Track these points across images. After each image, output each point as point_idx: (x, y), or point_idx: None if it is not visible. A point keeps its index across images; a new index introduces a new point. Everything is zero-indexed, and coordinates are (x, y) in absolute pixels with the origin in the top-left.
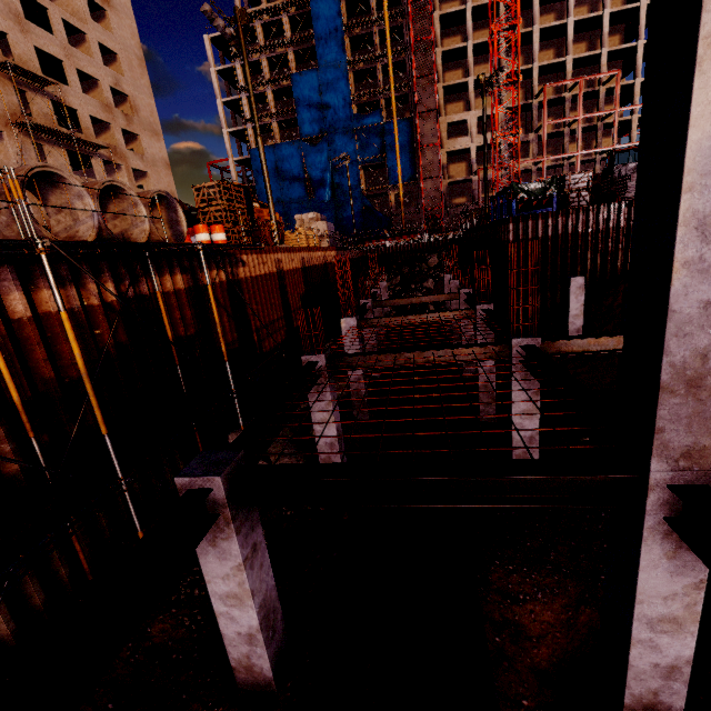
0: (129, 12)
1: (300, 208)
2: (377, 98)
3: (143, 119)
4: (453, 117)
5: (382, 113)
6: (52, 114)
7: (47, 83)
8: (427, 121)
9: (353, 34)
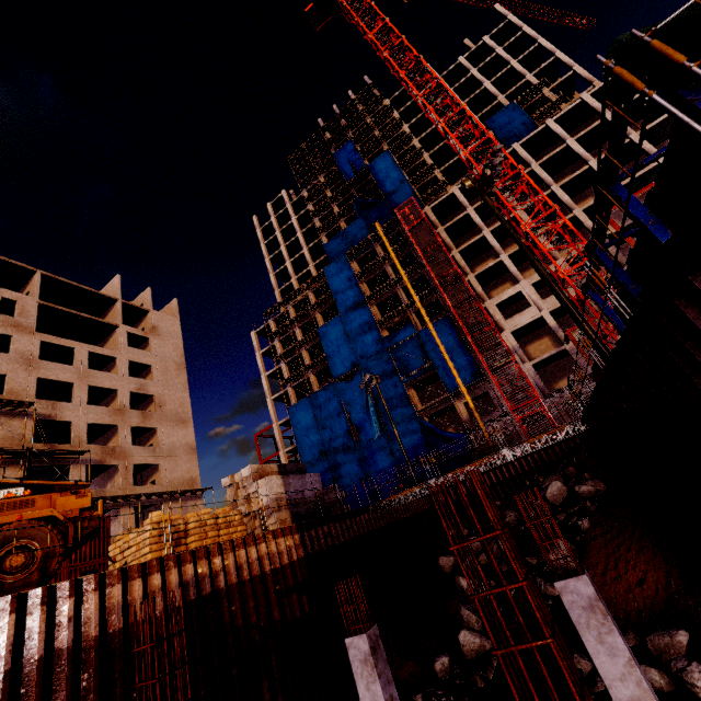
0: (177, 335)
1: (347, 455)
2: (406, 315)
3: (169, 411)
4: (501, 296)
5: (413, 324)
6: (28, 433)
7: (28, 405)
8: (466, 310)
9: (369, 278)
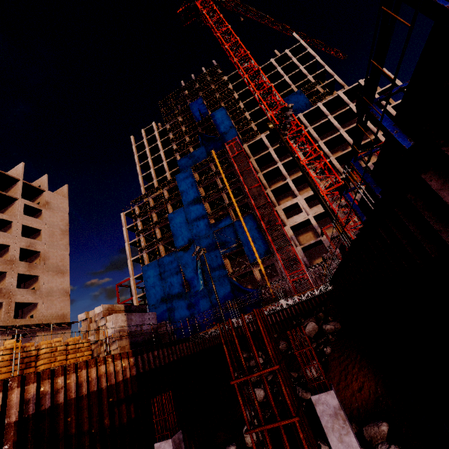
0: (64, 210)
1: (180, 301)
2: (227, 211)
3: (51, 264)
4: (285, 204)
5: (231, 217)
6: None
7: None
8: (264, 210)
9: (205, 185)
